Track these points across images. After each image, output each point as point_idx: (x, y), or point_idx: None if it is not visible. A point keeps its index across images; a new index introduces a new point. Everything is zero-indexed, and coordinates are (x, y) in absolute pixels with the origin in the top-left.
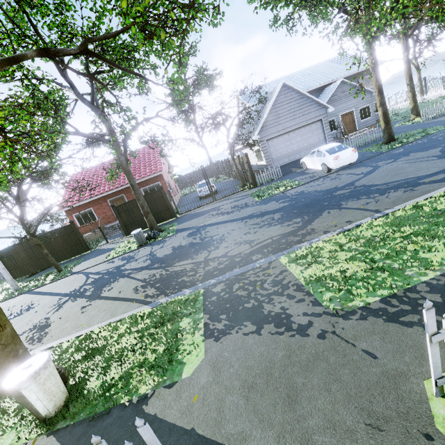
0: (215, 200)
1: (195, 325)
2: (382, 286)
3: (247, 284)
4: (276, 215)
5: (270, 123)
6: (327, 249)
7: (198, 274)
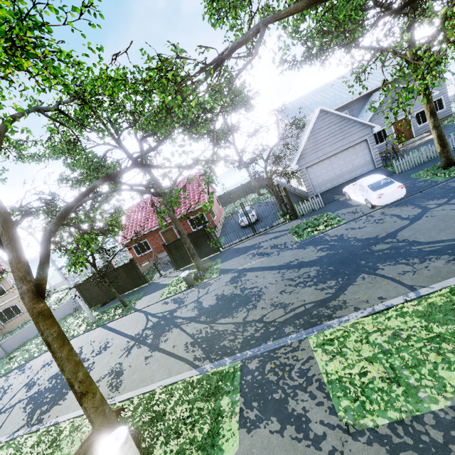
0: (256, 233)
1: (232, 408)
2: (393, 407)
3: (277, 366)
4: (312, 271)
5: (308, 150)
6: (354, 336)
7: (237, 340)
